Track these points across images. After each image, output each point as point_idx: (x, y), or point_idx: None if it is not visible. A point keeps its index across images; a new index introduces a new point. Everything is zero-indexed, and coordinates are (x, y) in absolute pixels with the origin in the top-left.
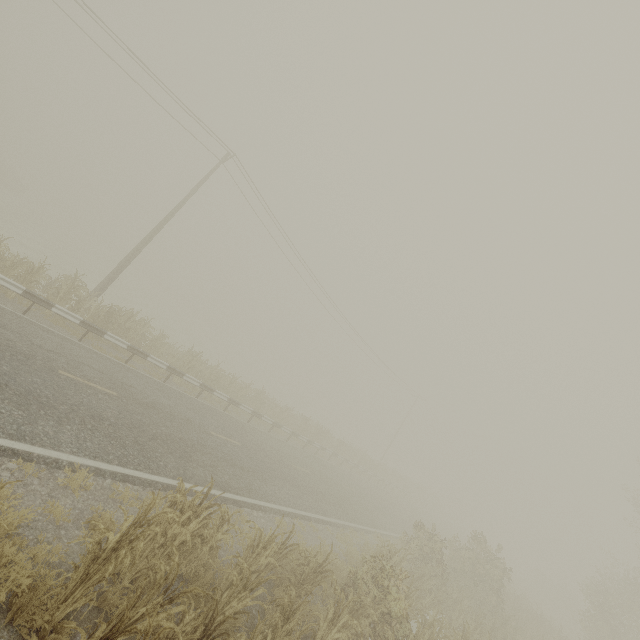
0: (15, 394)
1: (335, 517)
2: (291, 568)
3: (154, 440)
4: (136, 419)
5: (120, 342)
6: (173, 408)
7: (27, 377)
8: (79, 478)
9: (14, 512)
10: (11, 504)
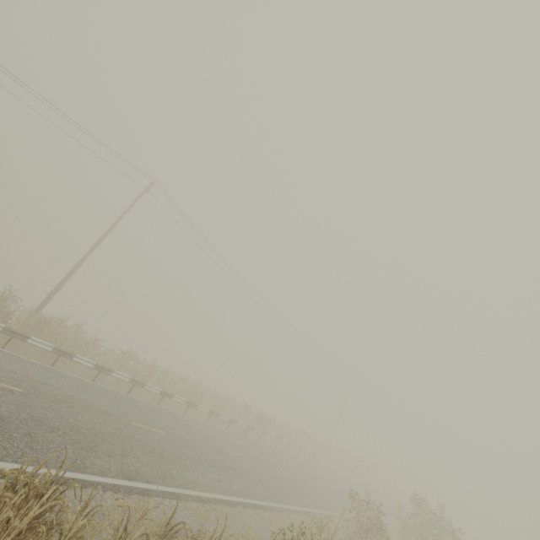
0: None
1: (270, 500)
2: None
3: (53, 432)
4: (38, 413)
5: (44, 345)
6: (92, 402)
7: None
8: None
9: None
10: None
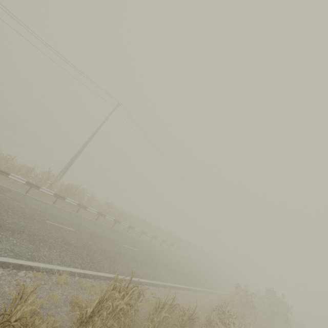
0: (28, 236)
1: (191, 285)
2: (176, 318)
3: (96, 253)
4: (86, 242)
5: (73, 202)
6: (102, 234)
7: (32, 226)
8: (63, 278)
9: (37, 301)
10: (33, 296)
